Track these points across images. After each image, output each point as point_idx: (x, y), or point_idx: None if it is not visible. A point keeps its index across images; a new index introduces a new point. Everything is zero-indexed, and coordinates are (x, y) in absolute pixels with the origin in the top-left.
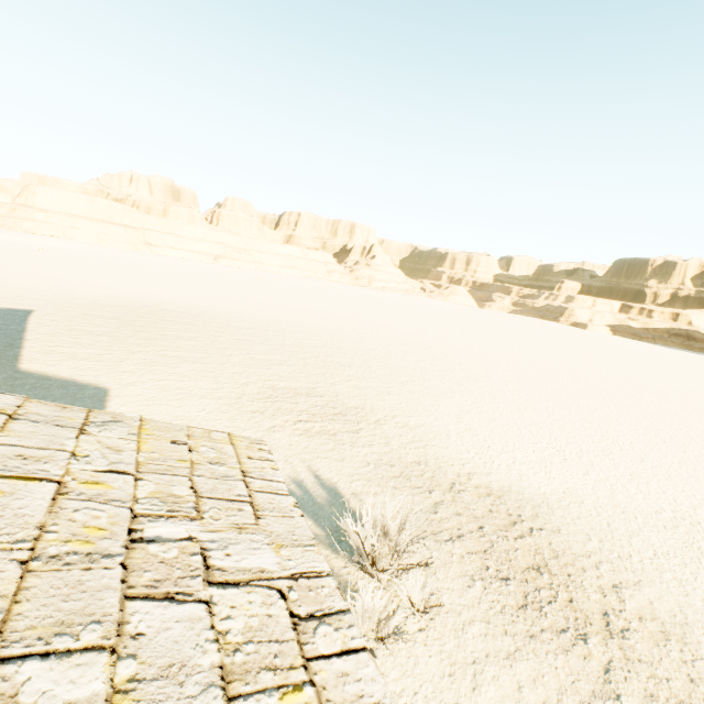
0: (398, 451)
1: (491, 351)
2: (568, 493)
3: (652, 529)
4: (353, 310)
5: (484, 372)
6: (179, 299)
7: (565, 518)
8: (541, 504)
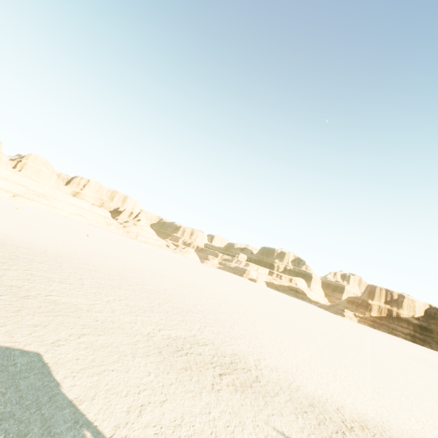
0: (294, 396)
1: (238, 297)
2: (378, 414)
3: (423, 433)
4: (144, 258)
5: (253, 315)
6: (12, 233)
7: (400, 437)
8: (382, 427)
